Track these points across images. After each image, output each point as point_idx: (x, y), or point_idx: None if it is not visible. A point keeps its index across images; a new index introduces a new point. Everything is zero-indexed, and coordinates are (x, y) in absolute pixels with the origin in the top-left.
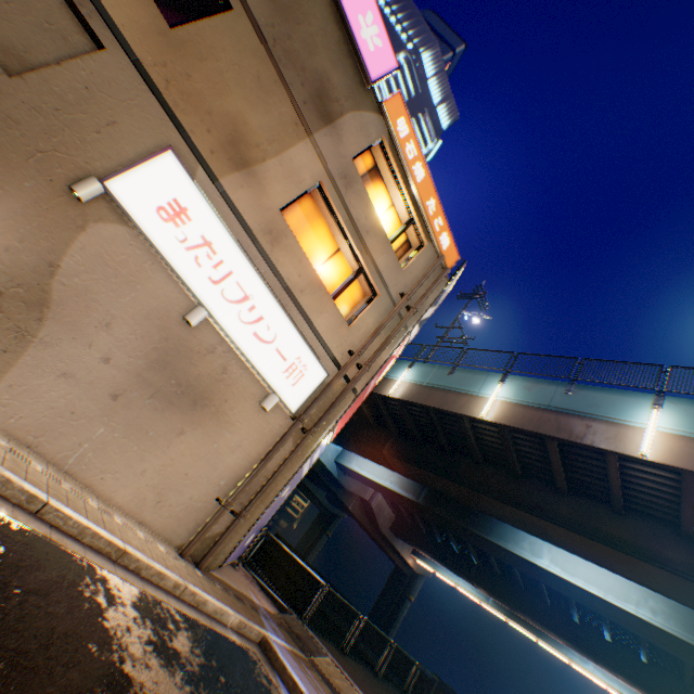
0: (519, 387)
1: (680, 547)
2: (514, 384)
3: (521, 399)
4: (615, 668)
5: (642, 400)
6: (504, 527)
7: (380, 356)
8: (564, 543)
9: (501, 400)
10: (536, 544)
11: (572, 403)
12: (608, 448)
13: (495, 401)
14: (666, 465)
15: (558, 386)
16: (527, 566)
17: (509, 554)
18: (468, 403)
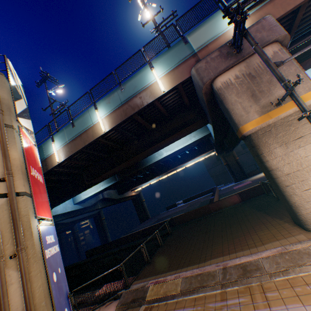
0: (105, 105)
1: (191, 113)
2: (102, 106)
3: (110, 110)
4: (194, 157)
5: (147, 70)
6: (147, 157)
7: (13, 159)
8: (166, 144)
9: (104, 117)
10: (159, 152)
11: (128, 94)
12: (153, 99)
13: (103, 120)
14: (172, 89)
15: (117, 91)
16: (162, 160)
17: (156, 163)
18: (94, 131)
